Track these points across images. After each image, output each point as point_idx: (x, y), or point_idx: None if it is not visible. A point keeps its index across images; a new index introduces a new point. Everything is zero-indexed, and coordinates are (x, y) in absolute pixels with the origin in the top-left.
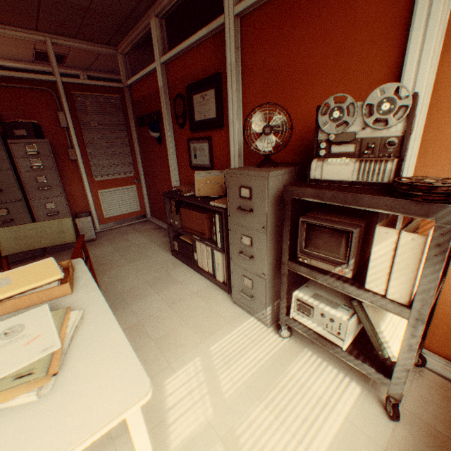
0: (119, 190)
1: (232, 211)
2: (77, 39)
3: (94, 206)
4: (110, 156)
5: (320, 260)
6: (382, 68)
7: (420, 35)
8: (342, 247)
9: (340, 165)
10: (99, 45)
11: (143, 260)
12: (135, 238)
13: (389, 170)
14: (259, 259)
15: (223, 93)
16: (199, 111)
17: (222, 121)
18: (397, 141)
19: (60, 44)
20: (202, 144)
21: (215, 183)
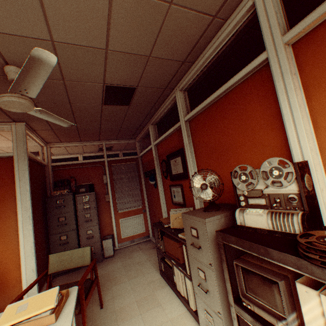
0: (132, 218)
1: (189, 245)
2: (117, 140)
3: (116, 230)
4: (128, 196)
5: (260, 309)
6: (275, 140)
7: (291, 122)
8: (277, 298)
9: (256, 215)
10: (126, 140)
11: (138, 277)
12: (138, 255)
13: (296, 222)
14: (213, 295)
15: (185, 158)
16: (173, 168)
17: (186, 174)
18: (297, 197)
19: (109, 143)
20: (177, 188)
21: None
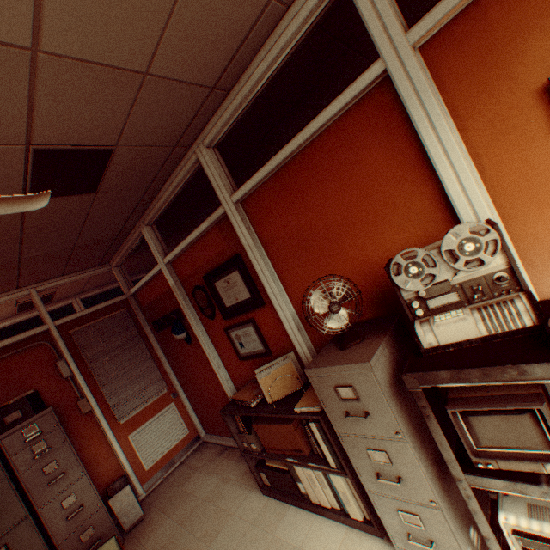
0: (155, 420)
1: (336, 419)
2: (65, 275)
3: (128, 462)
4: (132, 382)
5: (513, 460)
6: (422, 201)
7: (448, 168)
8: (535, 432)
9: (455, 323)
10: (89, 269)
11: (226, 526)
12: (199, 485)
13: (524, 310)
14: (413, 479)
15: (249, 271)
16: (227, 296)
17: (260, 298)
18: (507, 274)
19: (46, 288)
20: (245, 328)
21: (286, 374)
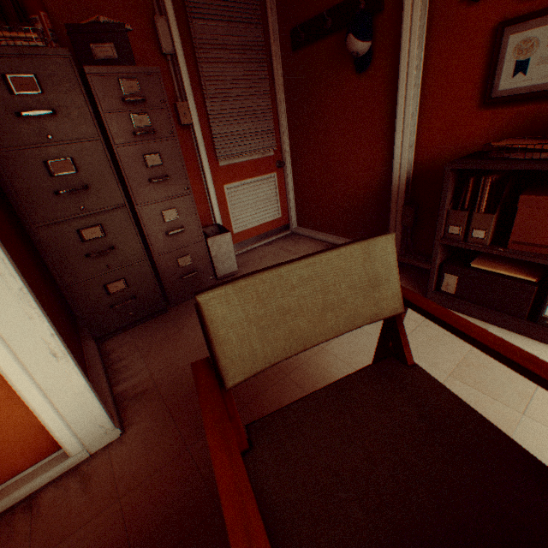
0: (252, 183)
1: None
2: None
3: (219, 214)
4: (241, 117)
5: None
6: None
7: None
8: None
9: None
10: None
11: None
12: None
13: None
14: None
15: None
16: None
17: None
18: None
19: None
20: None
21: None
